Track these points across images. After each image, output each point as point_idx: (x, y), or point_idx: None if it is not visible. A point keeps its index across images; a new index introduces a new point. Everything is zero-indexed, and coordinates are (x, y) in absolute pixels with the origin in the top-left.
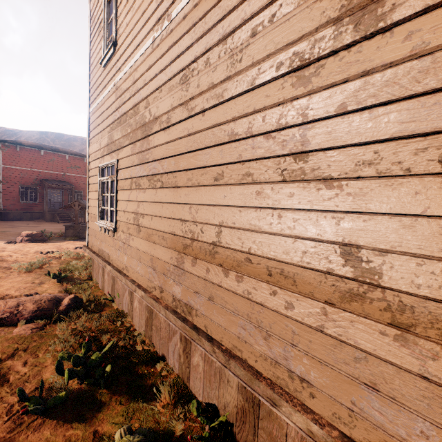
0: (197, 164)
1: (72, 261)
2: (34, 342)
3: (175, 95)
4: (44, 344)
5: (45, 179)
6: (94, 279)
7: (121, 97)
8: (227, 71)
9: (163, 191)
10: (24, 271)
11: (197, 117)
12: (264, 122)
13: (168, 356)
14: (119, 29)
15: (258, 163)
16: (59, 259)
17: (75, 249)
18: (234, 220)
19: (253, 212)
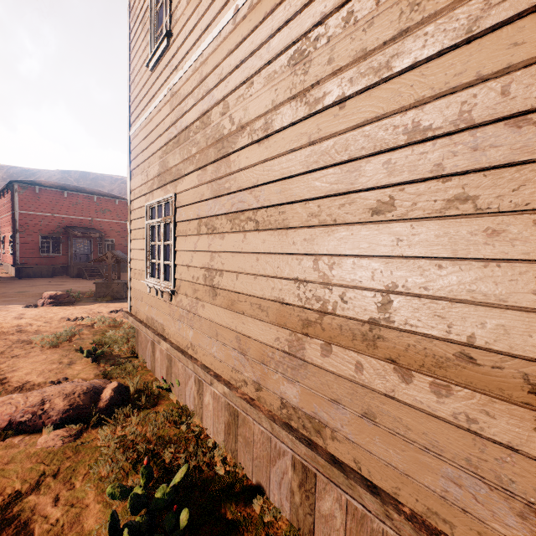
0: (330, 189)
1: (107, 330)
2: (68, 461)
3: (279, 85)
4: (82, 464)
5: (70, 226)
6: (140, 356)
7: (180, 106)
8: (401, 21)
9: (258, 236)
10: (48, 346)
11: (327, 112)
12: (506, 96)
13: (268, 488)
14: (174, 13)
15: (490, 175)
16: (91, 327)
17: (110, 314)
18: (425, 283)
19: (478, 268)
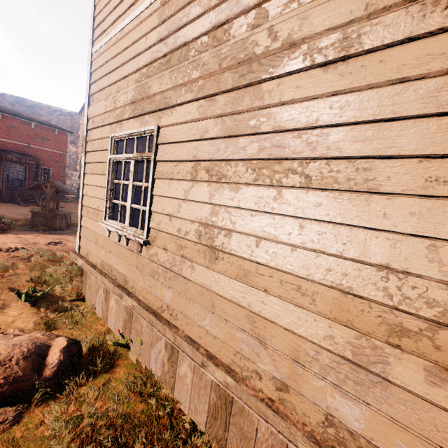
0: None
1: (46, 265)
2: None
3: None
4: None
5: (3, 149)
6: (88, 301)
7: (176, 17)
8: None
9: (306, 195)
10: None
11: None
12: None
13: None
14: None
15: None
16: (28, 261)
17: (48, 245)
18: None
19: None
